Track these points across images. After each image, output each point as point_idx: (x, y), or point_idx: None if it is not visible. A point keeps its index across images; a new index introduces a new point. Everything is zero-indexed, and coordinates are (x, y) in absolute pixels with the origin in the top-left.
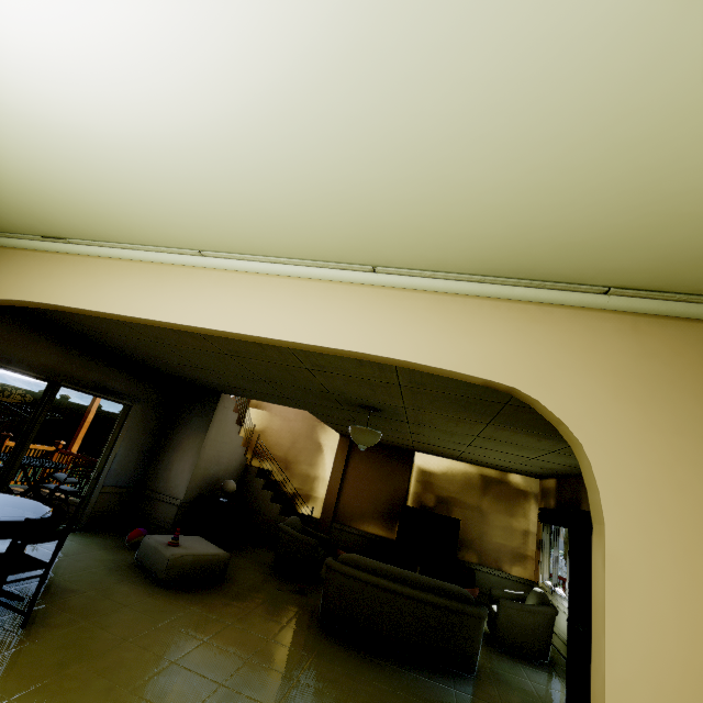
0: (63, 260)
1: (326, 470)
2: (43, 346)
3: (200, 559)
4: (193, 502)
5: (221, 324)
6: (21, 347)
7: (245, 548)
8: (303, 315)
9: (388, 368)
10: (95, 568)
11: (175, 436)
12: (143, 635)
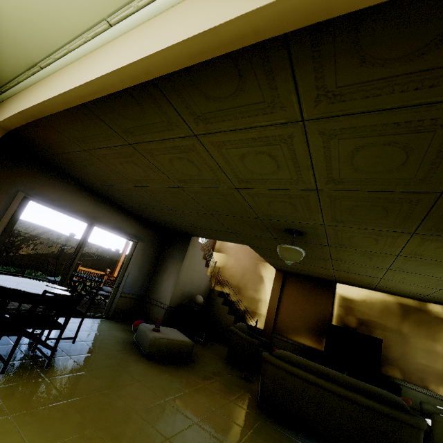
0: (38, 84)
1: (267, 295)
2: (83, 200)
3: (172, 342)
4: (176, 308)
5: (115, 66)
6: (71, 200)
7: (210, 343)
8: (185, 21)
9: (303, 164)
10: (108, 340)
11: (164, 264)
12: (121, 388)
